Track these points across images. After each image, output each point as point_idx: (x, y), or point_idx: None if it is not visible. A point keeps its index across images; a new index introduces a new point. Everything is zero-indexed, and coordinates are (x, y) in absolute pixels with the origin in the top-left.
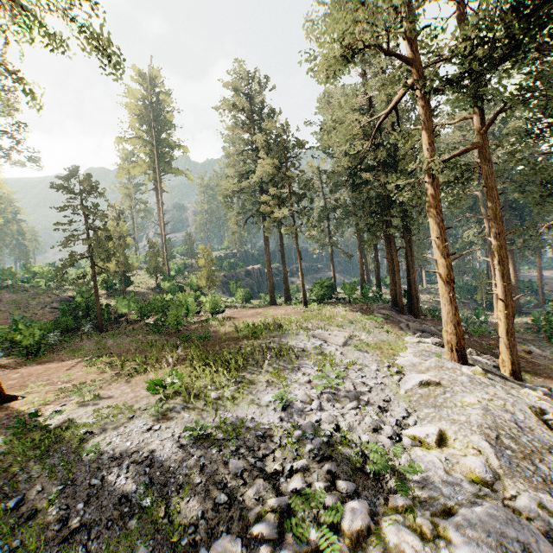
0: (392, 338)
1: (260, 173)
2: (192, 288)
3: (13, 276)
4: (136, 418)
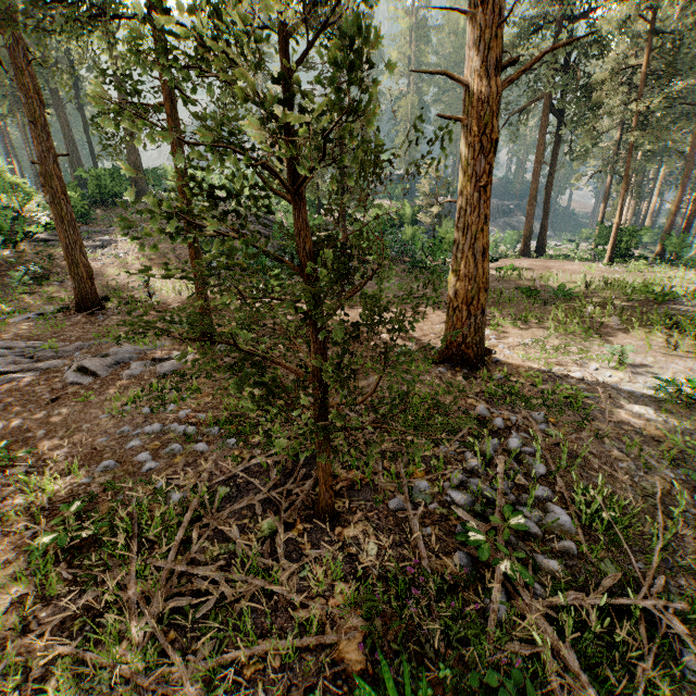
0: None
1: (620, 19)
2: (402, 221)
3: (159, 182)
4: None
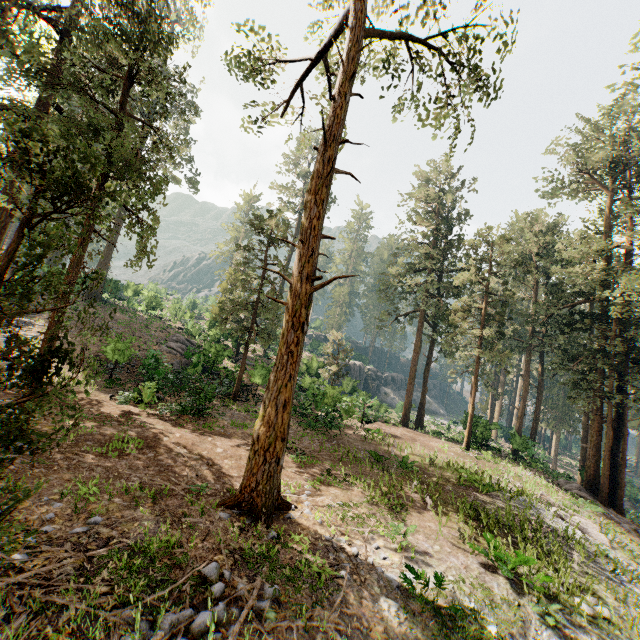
0: (637, 548)
1: (461, 278)
2: (309, 371)
3: (116, 291)
4: (528, 622)
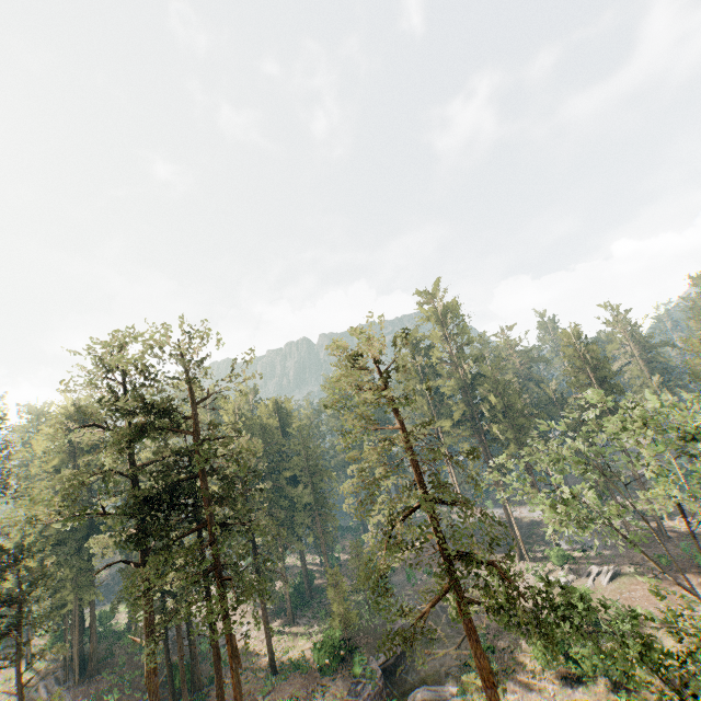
0: None
1: None
2: None
3: None
4: None
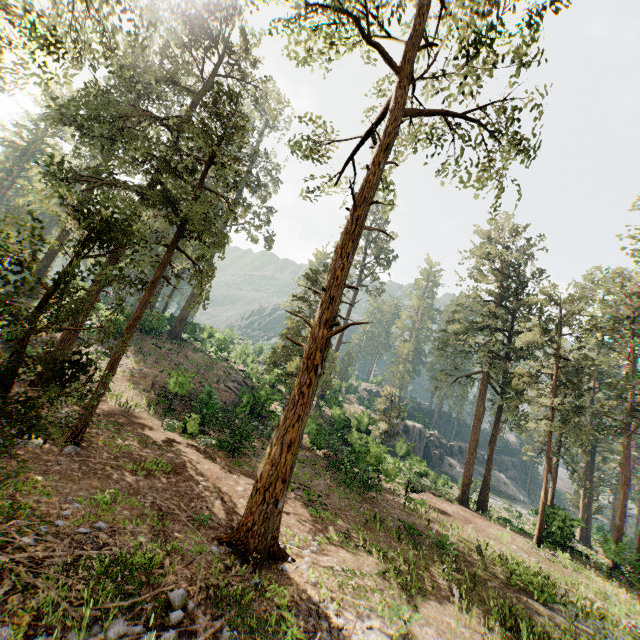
0: None
1: (527, 339)
2: (359, 426)
3: (194, 332)
4: None
